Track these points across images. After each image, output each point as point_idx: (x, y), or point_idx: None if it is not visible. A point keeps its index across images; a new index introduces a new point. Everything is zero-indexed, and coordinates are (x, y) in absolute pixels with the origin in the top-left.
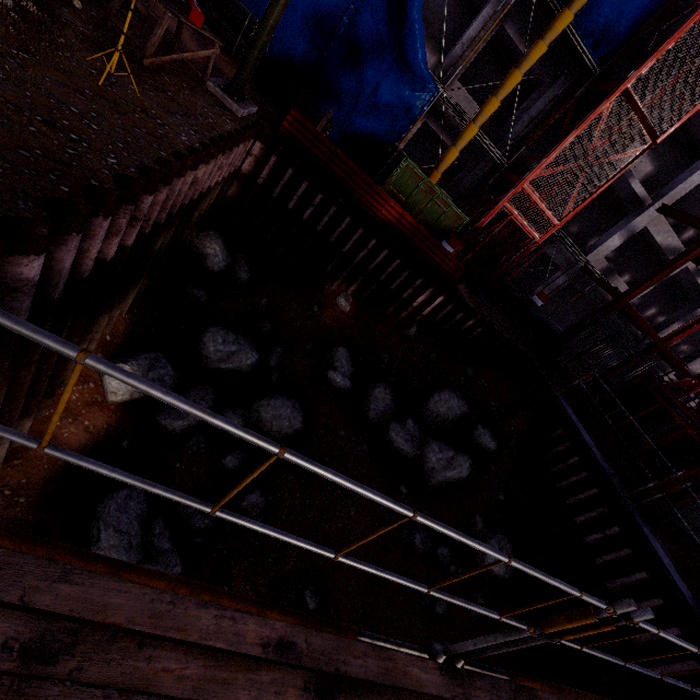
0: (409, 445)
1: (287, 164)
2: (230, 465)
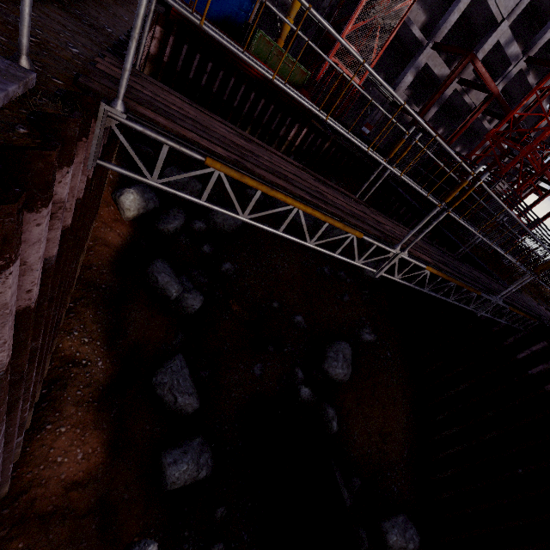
0: (308, 222)
1: (182, 42)
2: (207, 251)
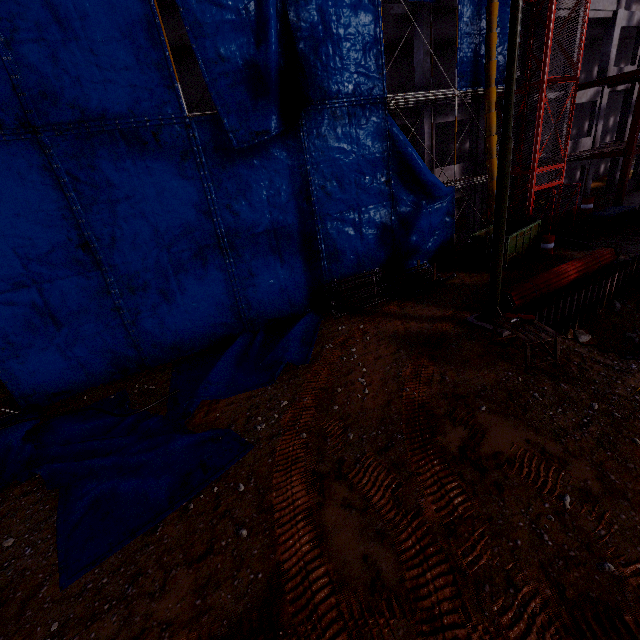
0: None
1: None
2: None
